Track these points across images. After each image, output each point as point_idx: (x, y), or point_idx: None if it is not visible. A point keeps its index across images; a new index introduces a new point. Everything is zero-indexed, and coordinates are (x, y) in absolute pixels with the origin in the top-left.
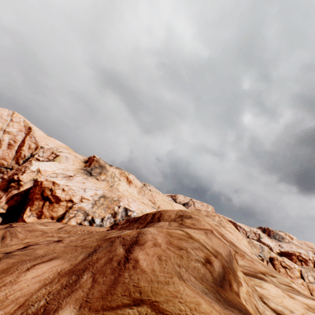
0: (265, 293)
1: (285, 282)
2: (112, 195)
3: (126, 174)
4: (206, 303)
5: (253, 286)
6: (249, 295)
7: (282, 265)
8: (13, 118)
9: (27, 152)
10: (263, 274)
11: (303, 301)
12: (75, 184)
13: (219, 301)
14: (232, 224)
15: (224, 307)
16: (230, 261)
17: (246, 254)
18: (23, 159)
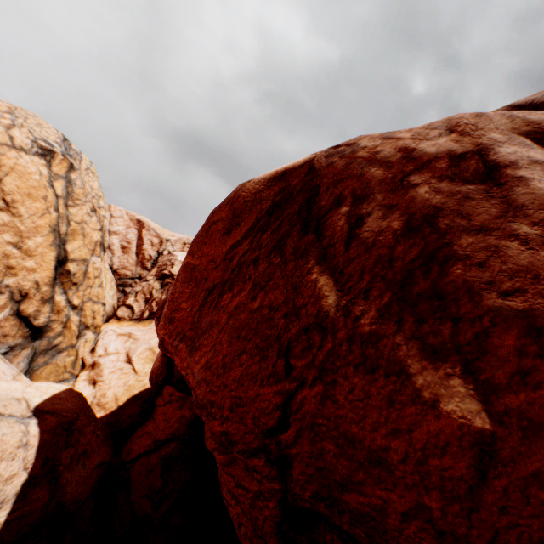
0: None
1: None
2: None
3: None
4: None
5: None
6: None
7: None
8: (113, 213)
9: (152, 251)
10: None
11: None
12: None
13: None
14: None
15: None
16: None
17: None
18: (150, 261)
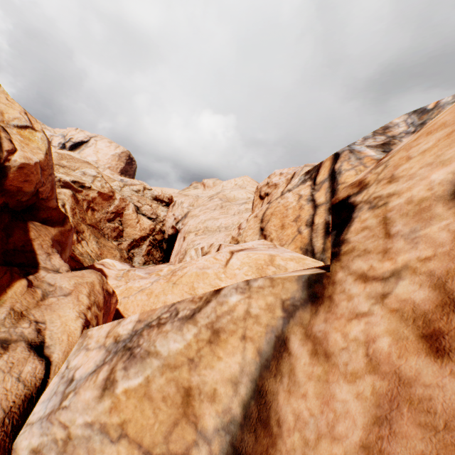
0: None
1: None
2: None
3: (203, 182)
4: None
5: None
6: None
7: None
8: None
9: None
10: None
11: None
12: None
13: None
14: None
15: None
16: None
17: None
18: None
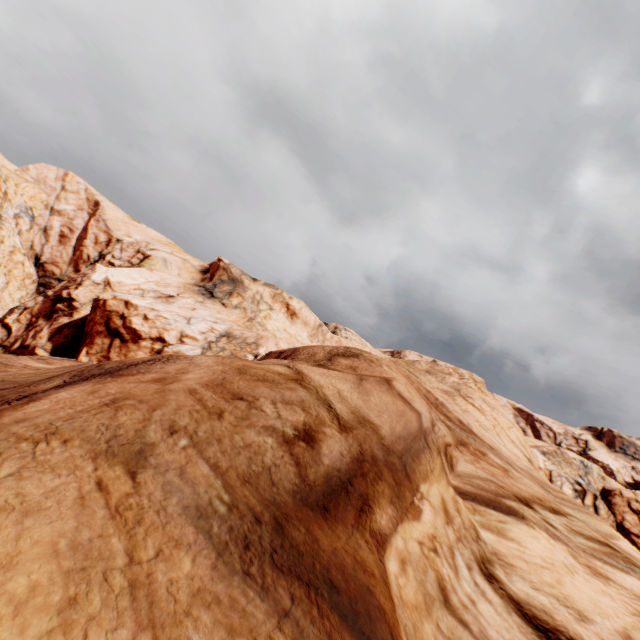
0: (506, 552)
1: (595, 532)
2: (245, 333)
3: (285, 299)
4: (64, 542)
5: (473, 529)
6: (435, 548)
7: (631, 507)
8: (66, 185)
9: (93, 251)
10: (523, 503)
11: (638, 593)
12: (171, 309)
13: (240, 550)
14: (492, 396)
15: (240, 572)
16: (409, 453)
17: (495, 452)
18: (86, 263)
